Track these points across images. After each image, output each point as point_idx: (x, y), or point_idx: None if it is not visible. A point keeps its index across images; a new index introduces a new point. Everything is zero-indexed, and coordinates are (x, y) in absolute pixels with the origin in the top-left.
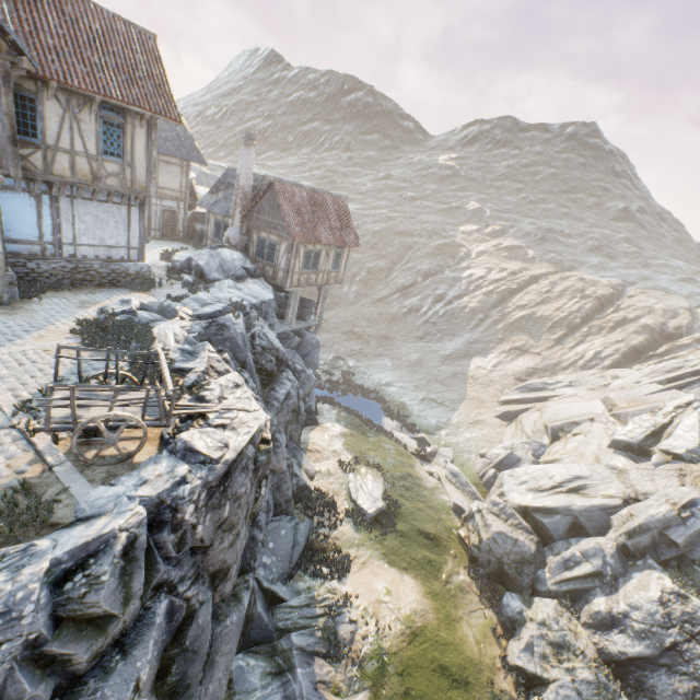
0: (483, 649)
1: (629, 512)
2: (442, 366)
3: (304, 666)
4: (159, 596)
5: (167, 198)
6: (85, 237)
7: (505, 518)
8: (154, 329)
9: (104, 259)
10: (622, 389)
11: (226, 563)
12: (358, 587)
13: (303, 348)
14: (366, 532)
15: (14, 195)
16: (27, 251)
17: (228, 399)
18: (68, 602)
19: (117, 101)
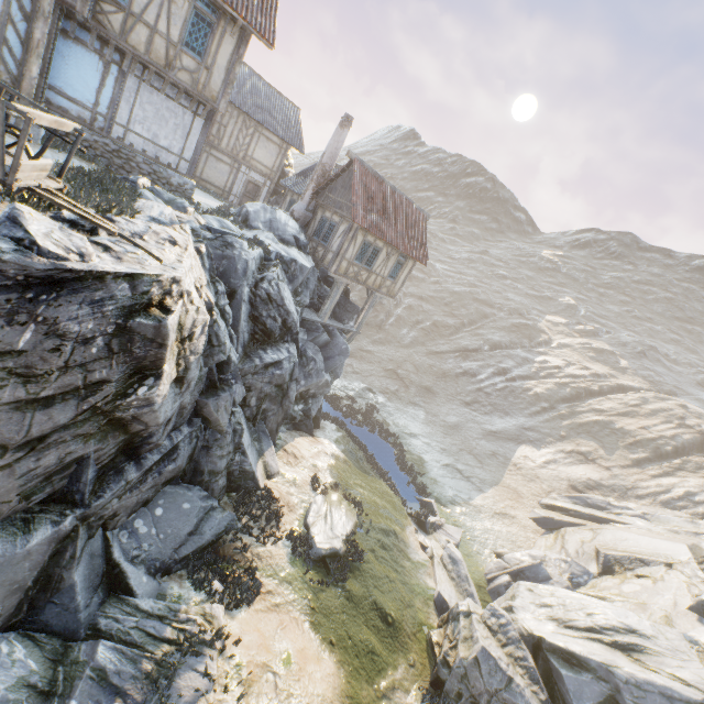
0: None
1: None
2: (482, 440)
3: (87, 703)
4: None
5: (257, 171)
6: (140, 126)
7: (504, 642)
8: (142, 199)
9: (151, 157)
10: None
11: None
12: (247, 631)
13: (329, 349)
14: (303, 569)
15: (85, 52)
16: (77, 113)
17: (146, 242)
18: None
19: None
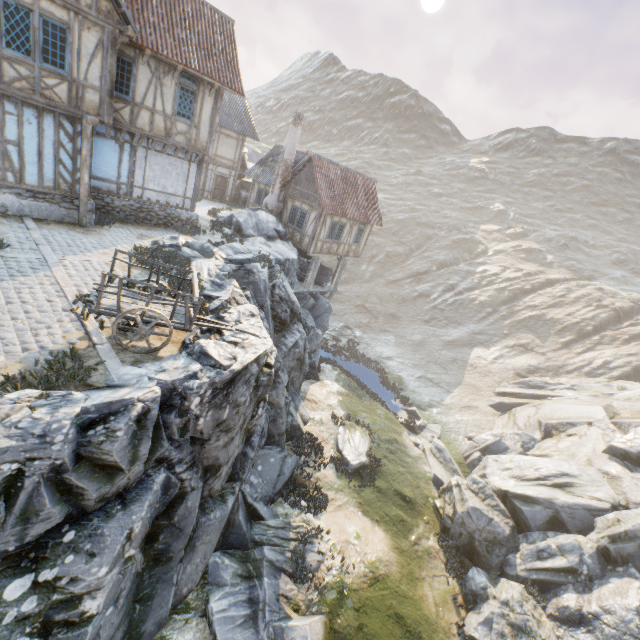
0: (441, 612)
1: (616, 516)
2: (443, 351)
3: (271, 577)
4: (159, 469)
5: (222, 166)
6: (152, 183)
7: (483, 498)
8: (193, 262)
9: (163, 204)
10: (628, 400)
11: (219, 461)
12: (330, 525)
13: (316, 310)
14: (347, 480)
15: (104, 141)
16: (107, 188)
17: (242, 324)
18: (89, 444)
19: (194, 71)
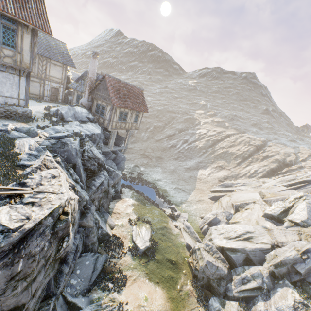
0: None
1: (275, 253)
2: (185, 173)
3: None
4: None
5: (54, 82)
6: None
7: (212, 253)
8: (17, 141)
9: (2, 103)
10: (268, 188)
11: (21, 302)
12: (128, 297)
13: (117, 160)
14: (138, 260)
15: None
16: None
17: (43, 185)
18: None
19: (11, 15)
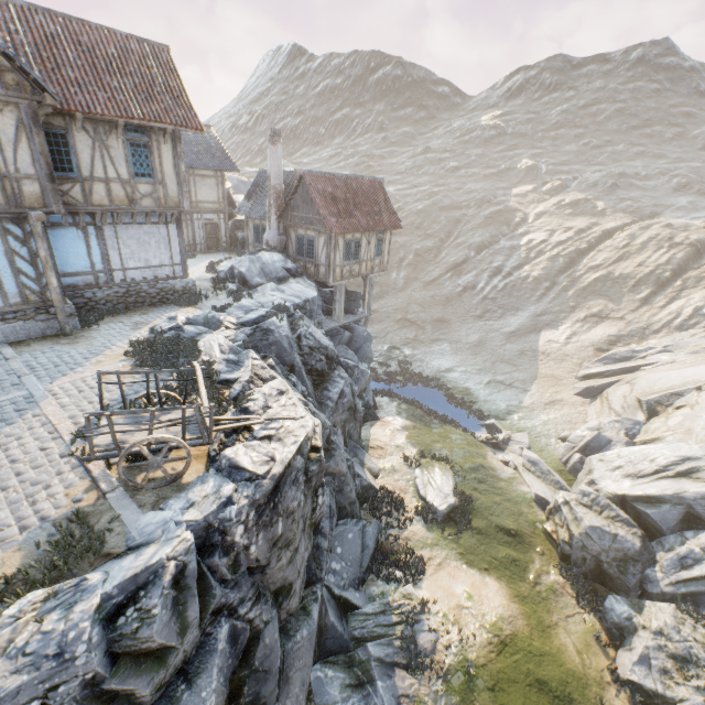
0: (587, 660)
1: None
2: (507, 345)
3: (384, 679)
4: (219, 621)
5: (207, 211)
6: (132, 261)
7: (599, 510)
8: (200, 343)
9: (151, 280)
10: None
11: (288, 580)
12: (435, 592)
13: (354, 342)
14: (439, 530)
15: (64, 230)
16: (83, 282)
17: (272, 408)
18: (122, 637)
19: (139, 120)
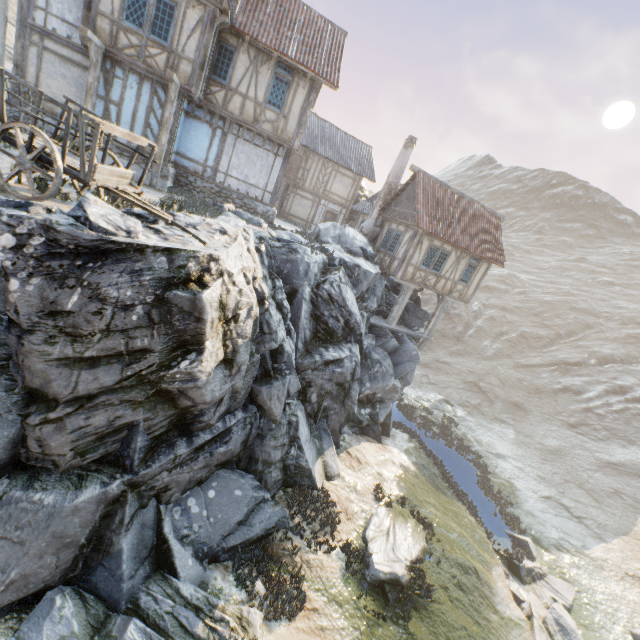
0: None
1: None
2: (596, 472)
3: None
4: None
5: (334, 202)
6: (235, 171)
7: None
8: (223, 216)
9: (243, 194)
10: None
11: (53, 389)
12: None
13: (398, 355)
14: (357, 591)
15: (200, 124)
16: (194, 168)
17: (198, 231)
18: None
19: (290, 59)
